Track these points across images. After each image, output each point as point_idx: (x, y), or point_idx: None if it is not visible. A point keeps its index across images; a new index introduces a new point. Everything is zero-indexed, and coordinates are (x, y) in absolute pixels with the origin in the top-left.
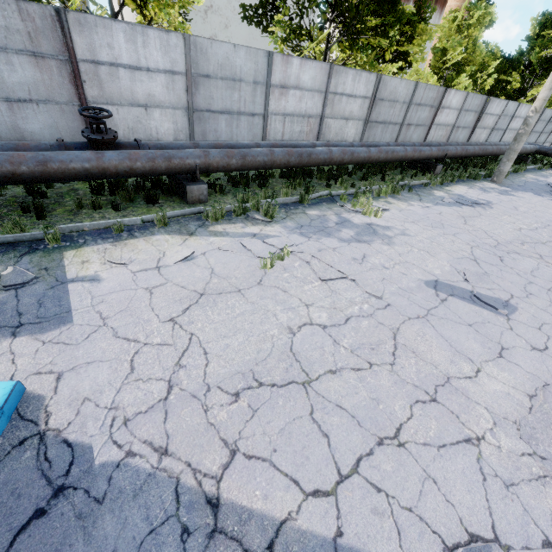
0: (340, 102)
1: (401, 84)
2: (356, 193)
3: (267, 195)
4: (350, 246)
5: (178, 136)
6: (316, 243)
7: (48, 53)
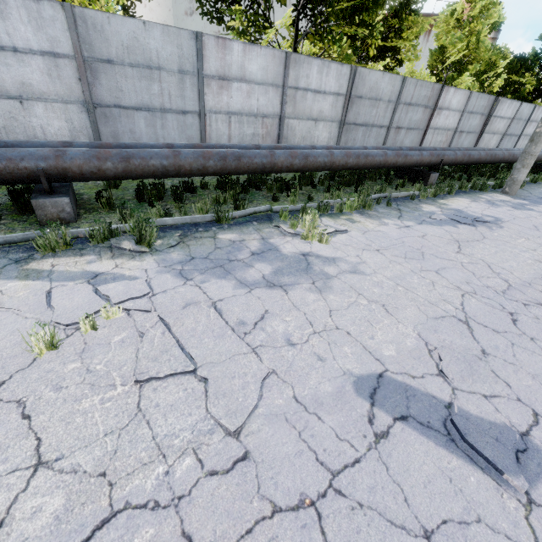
0: (304, 99)
1: (384, 78)
2: (303, 208)
3: (162, 212)
4: (250, 295)
5: (78, 138)
6: (191, 290)
7: None
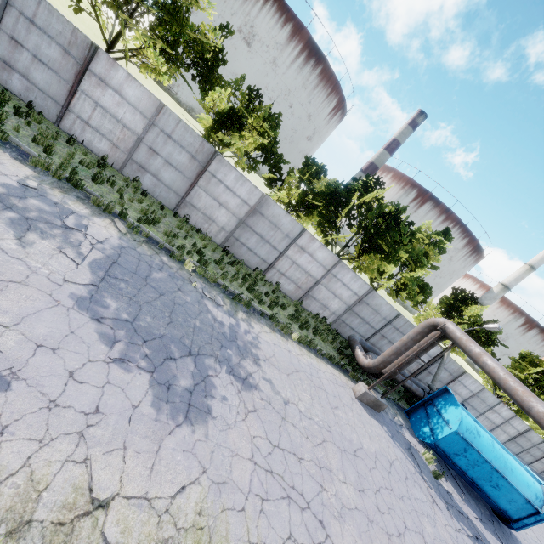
0: (508, 426)
1: (537, 436)
2: None
3: None
4: None
5: None
6: None
7: (453, 375)
